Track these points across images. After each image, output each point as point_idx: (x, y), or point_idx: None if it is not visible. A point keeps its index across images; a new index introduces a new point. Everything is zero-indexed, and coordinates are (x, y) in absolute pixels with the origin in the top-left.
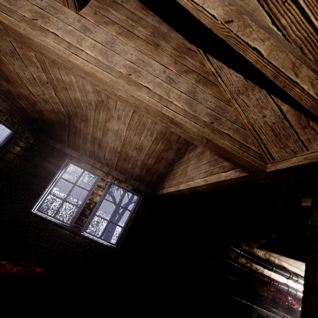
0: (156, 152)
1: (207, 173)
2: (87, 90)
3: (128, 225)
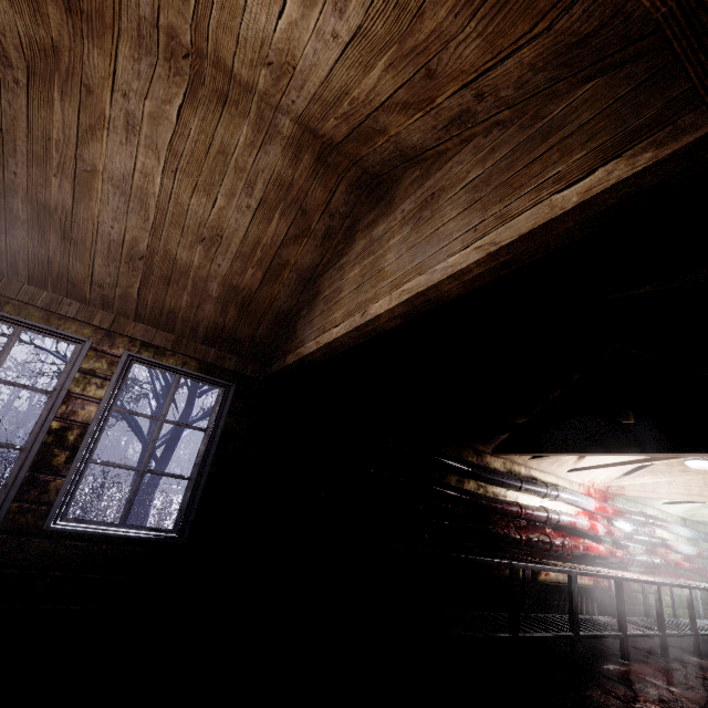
0: (266, 247)
1: (482, 227)
2: None
3: (207, 469)
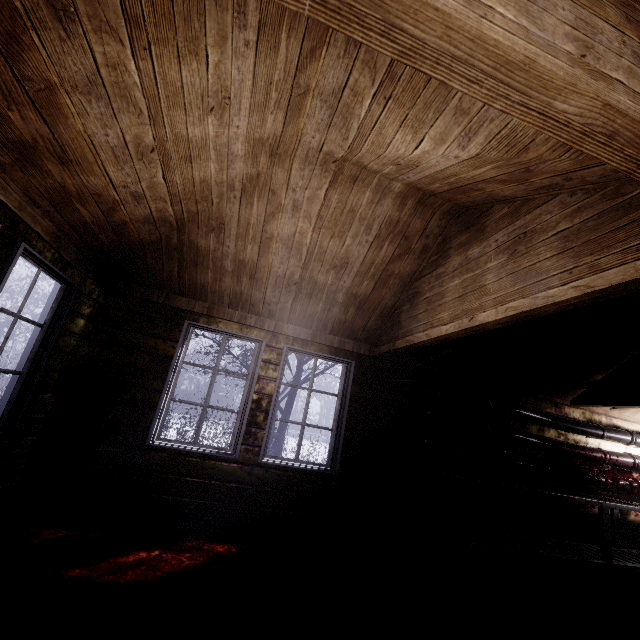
0: (378, 265)
1: (576, 272)
2: (232, 155)
3: (344, 423)
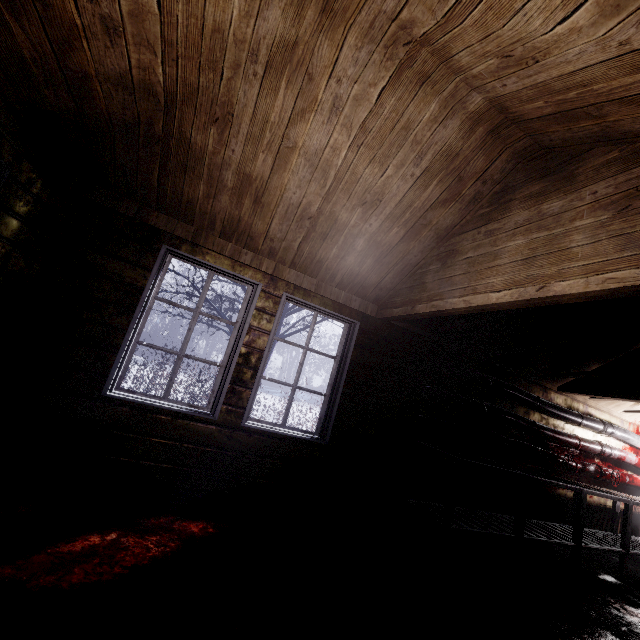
0: (416, 209)
1: None
2: None
3: (341, 389)
